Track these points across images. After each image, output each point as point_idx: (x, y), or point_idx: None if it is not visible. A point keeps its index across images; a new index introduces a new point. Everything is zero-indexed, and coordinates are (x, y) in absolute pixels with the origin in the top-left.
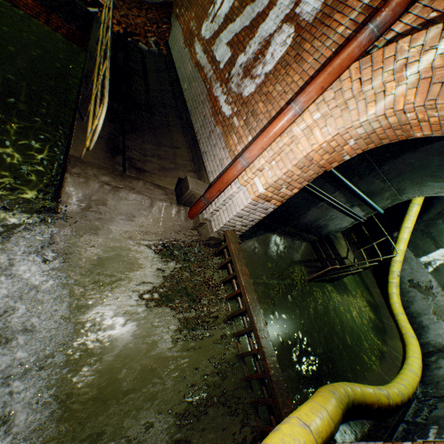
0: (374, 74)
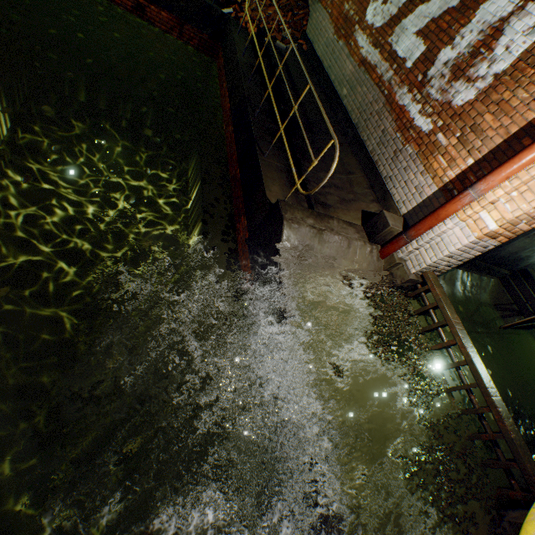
0: None
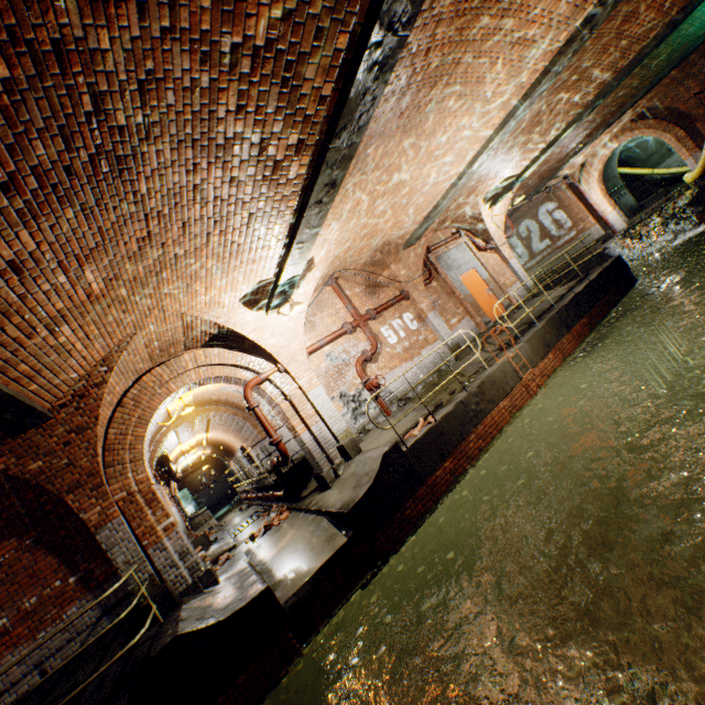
0: (586, 183)
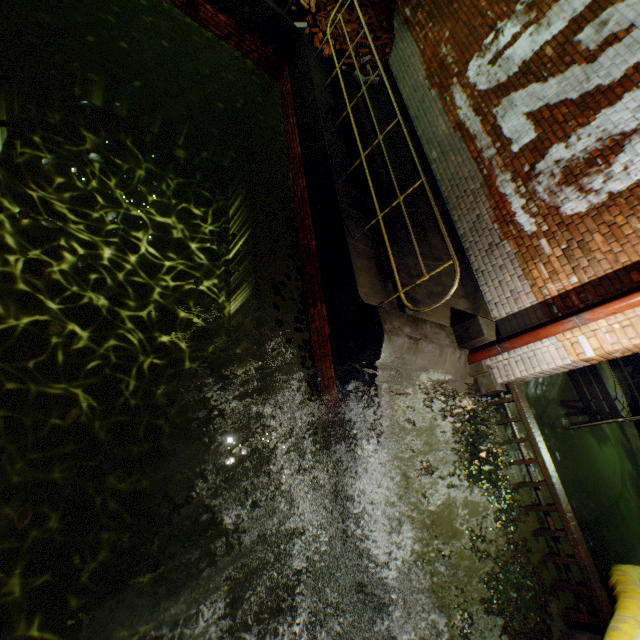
0: None
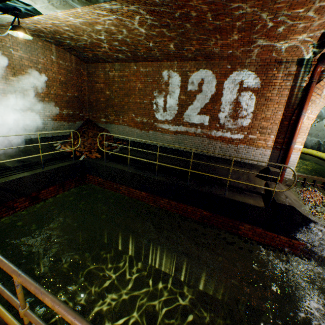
0: (322, 91)
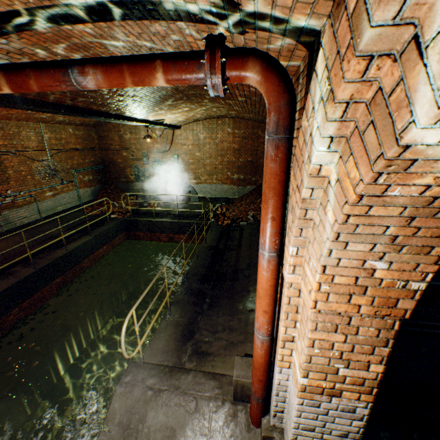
0: (301, 172)
